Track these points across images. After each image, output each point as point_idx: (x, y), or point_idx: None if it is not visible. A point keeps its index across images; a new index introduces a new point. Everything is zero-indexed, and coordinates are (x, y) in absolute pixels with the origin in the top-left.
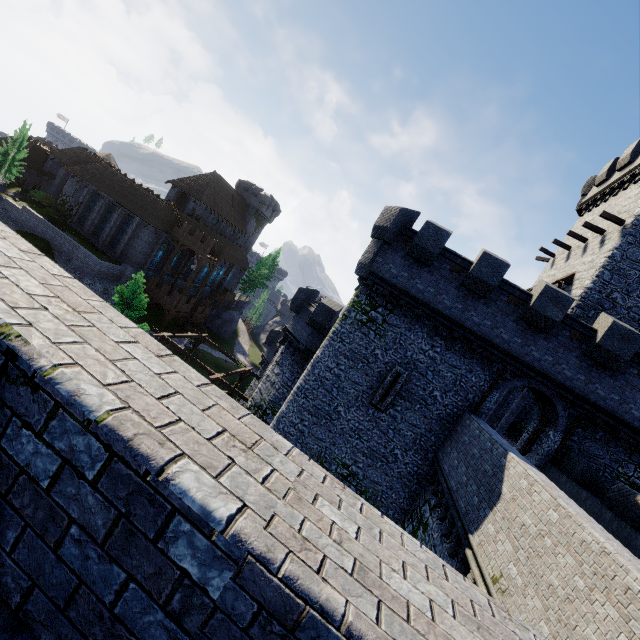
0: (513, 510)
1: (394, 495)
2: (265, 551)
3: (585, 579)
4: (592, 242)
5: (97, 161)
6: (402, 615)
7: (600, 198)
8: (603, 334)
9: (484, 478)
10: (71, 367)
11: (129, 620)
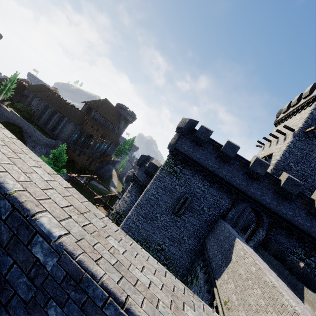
0: (236, 267)
1: (183, 261)
2: (72, 250)
3: (265, 300)
4: (280, 139)
5: (49, 91)
6: (132, 283)
7: (284, 119)
8: (284, 182)
9: (224, 251)
10: (3, 172)
11: (12, 281)
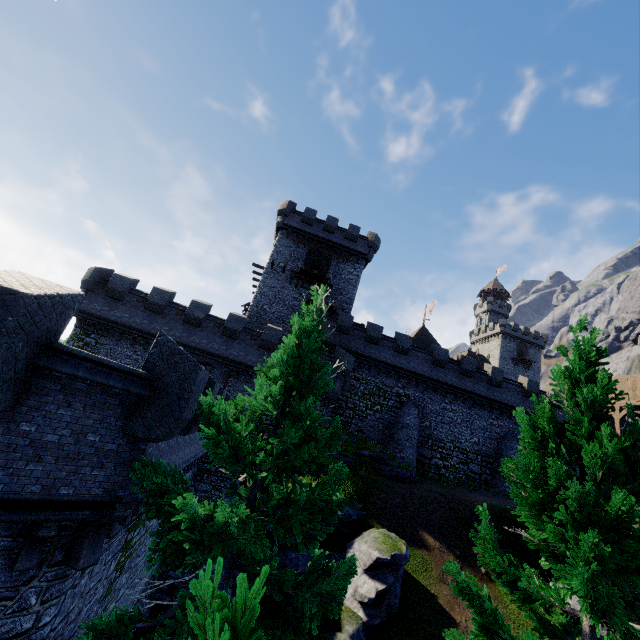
0: None
1: None
2: None
3: None
4: None
5: None
6: None
7: None
8: (226, 320)
9: None
10: None
11: None
